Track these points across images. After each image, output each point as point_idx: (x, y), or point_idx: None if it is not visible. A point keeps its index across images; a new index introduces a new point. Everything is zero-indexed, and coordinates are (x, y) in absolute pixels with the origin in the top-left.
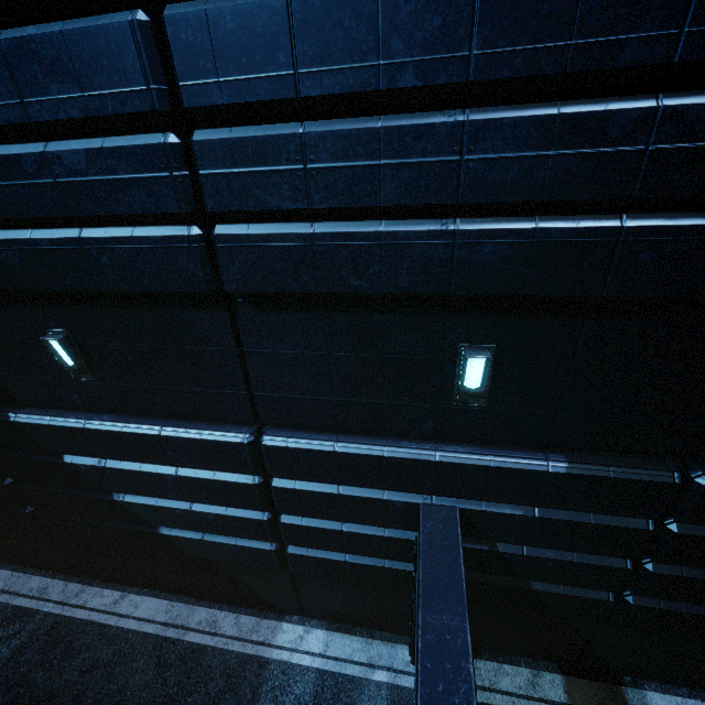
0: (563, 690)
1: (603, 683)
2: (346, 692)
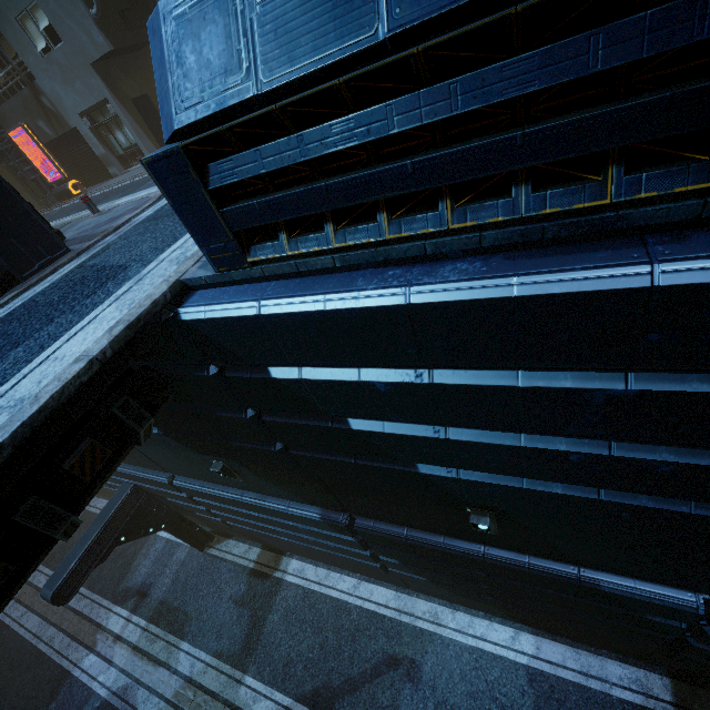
0: (257, 555)
1: (276, 554)
2: (174, 548)
